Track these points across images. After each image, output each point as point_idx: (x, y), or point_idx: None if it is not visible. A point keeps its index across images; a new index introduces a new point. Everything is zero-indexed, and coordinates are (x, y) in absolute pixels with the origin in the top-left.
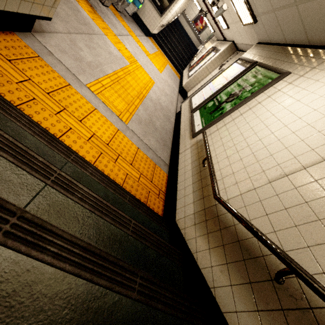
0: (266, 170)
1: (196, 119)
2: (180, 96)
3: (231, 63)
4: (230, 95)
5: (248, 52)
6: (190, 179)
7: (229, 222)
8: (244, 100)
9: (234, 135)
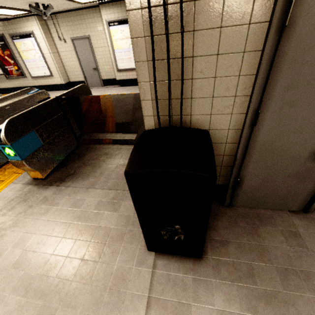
0: None
1: None
2: None
3: (70, 29)
4: None
5: (105, 14)
6: None
7: None
8: None
9: None
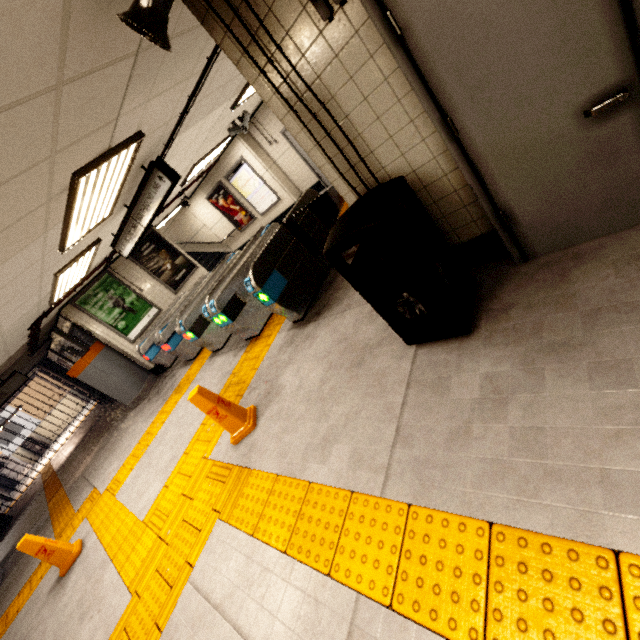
0: None
1: None
2: None
3: (275, 121)
4: None
5: None
6: None
7: None
8: None
9: None
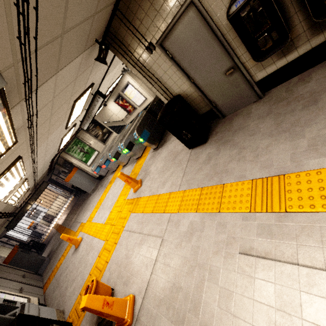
0: None
1: None
2: None
3: None
4: None
5: None
6: None
7: None
8: None
9: None
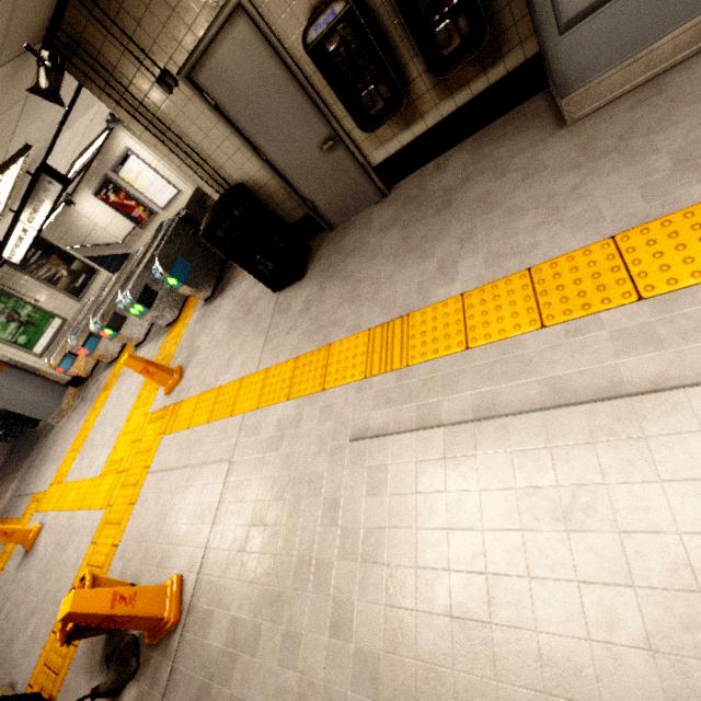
0: None
1: None
2: None
3: None
4: None
5: None
6: None
7: None
8: None
9: None
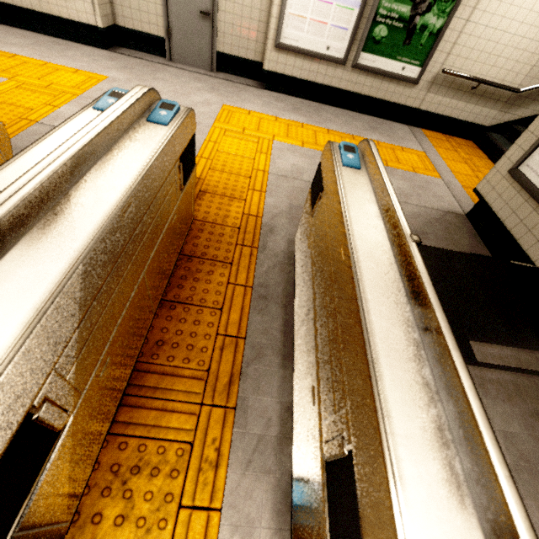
0: (535, 52)
1: (383, 65)
2: (128, 54)
3: None
4: (414, 1)
5: None
6: (468, 105)
7: (529, 91)
8: (459, 3)
9: (481, 46)
